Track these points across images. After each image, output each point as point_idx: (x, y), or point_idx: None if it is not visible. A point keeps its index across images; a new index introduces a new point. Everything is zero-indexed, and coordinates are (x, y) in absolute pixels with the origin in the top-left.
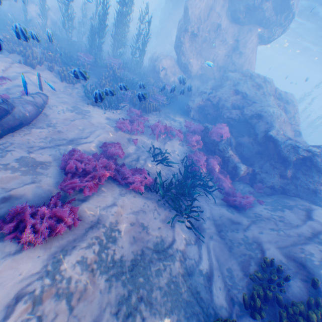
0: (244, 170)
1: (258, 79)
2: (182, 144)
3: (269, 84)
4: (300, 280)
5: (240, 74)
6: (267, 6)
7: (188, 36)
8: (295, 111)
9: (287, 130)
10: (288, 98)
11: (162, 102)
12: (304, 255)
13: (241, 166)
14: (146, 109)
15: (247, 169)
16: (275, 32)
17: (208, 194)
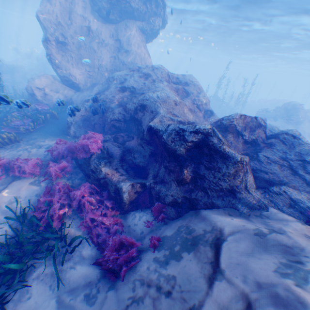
0: (129, 191)
1: (146, 68)
2: (38, 179)
3: (158, 70)
4: None
5: (127, 70)
6: None
7: (54, 46)
8: (198, 90)
9: (187, 112)
10: (187, 79)
11: (27, 127)
12: None
13: (122, 185)
14: None
15: (133, 187)
16: (155, 23)
17: (67, 262)
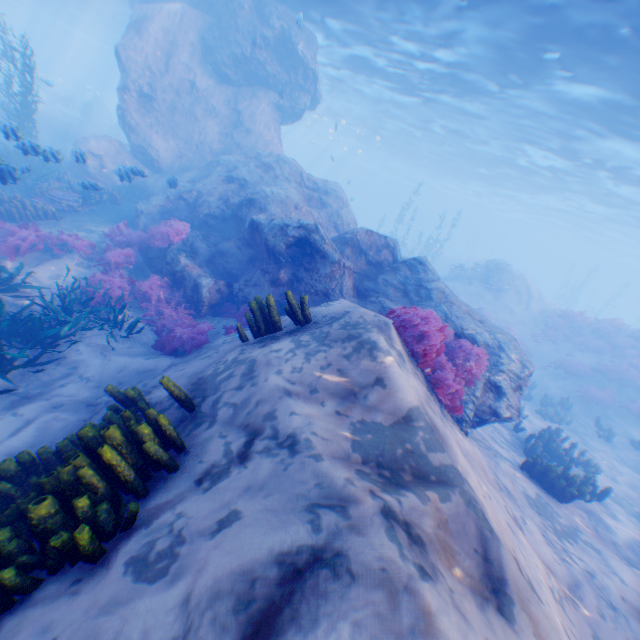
0: (212, 288)
1: (271, 159)
2: (90, 264)
3: (288, 166)
4: (176, 410)
5: (243, 157)
6: (266, 57)
7: (135, 99)
8: (342, 205)
9: None
10: (329, 188)
11: (72, 205)
12: (214, 369)
13: (205, 281)
14: (13, 212)
15: (218, 285)
16: (299, 100)
17: (122, 342)
